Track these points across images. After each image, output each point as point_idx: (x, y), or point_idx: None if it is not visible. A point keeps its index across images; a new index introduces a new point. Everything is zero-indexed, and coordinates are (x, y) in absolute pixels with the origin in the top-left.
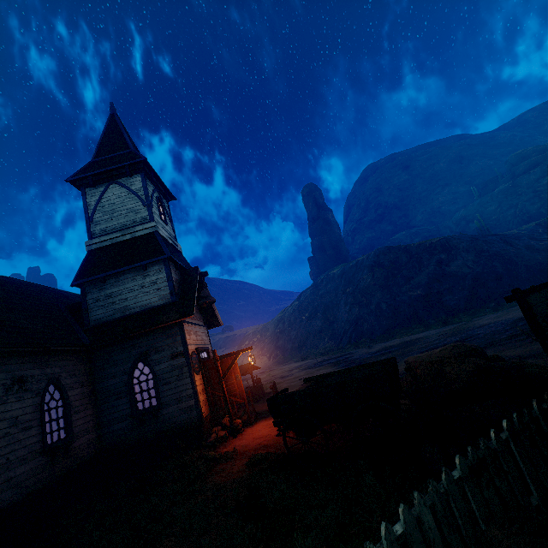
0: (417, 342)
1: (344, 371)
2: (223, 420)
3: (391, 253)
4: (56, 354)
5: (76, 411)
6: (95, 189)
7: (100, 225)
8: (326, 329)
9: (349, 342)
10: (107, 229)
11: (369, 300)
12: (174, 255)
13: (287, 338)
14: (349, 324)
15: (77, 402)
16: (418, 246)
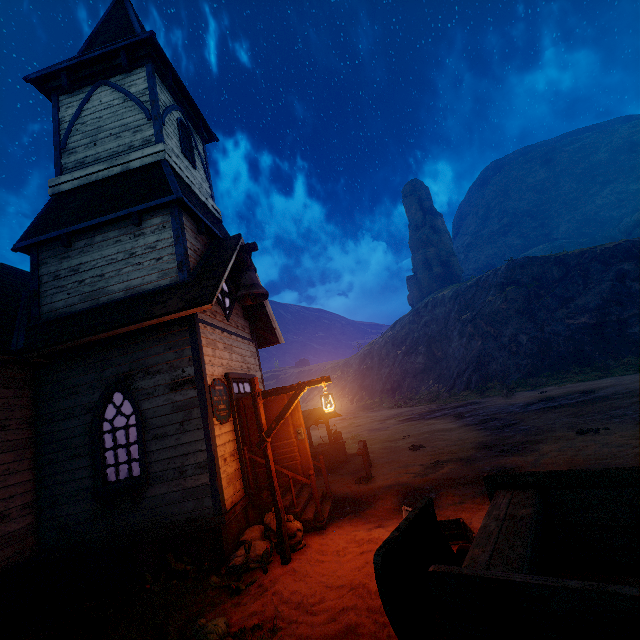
0: (607, 392)
1: None
2: (267, 517)
3: (534, 266)
4: None
5: None
6: (73, 96)
7: (76, 154)
8: (431, 368)
9: (468, 388)
10: (86, 161)
11: (499, 331)
12: (195, 206)
13: (376, 377)
14: (467, 362)
15: None
16: (580, 254)
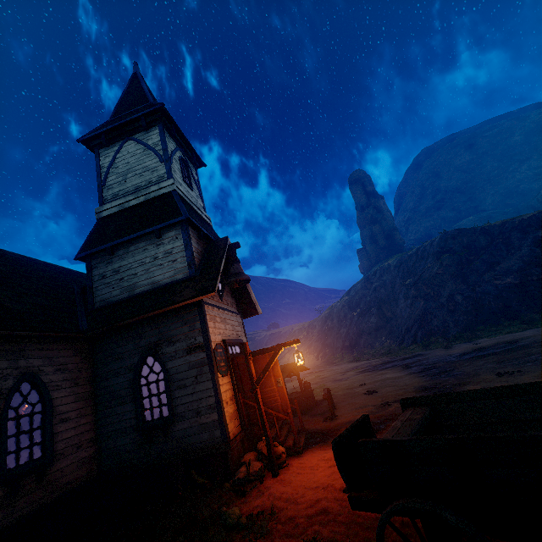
0: (528, 342)
1: (503, 391)
2: (259, 445)
3: (464, 237)
4: (37, 342)
5: (63, 419)
6: (109, 149)
7: (113, 189)
8: (382, 326)
9: (415, 342)
10: (120, 193)
11: (438, 292)
12: (196, 220)
13: (336, 336)
14: (413, 320)
15: (66, 406)
16: (502, 224)
